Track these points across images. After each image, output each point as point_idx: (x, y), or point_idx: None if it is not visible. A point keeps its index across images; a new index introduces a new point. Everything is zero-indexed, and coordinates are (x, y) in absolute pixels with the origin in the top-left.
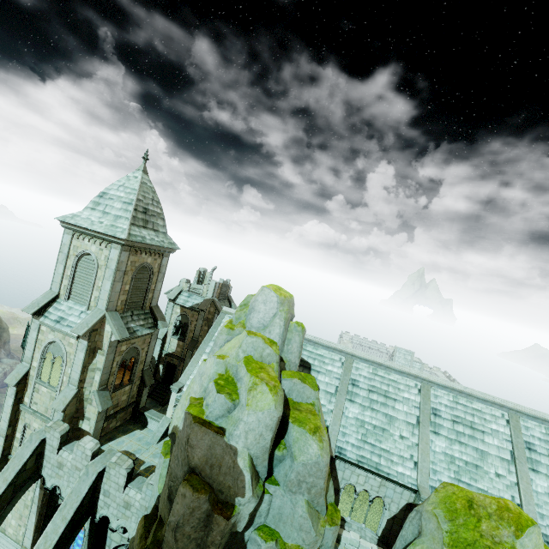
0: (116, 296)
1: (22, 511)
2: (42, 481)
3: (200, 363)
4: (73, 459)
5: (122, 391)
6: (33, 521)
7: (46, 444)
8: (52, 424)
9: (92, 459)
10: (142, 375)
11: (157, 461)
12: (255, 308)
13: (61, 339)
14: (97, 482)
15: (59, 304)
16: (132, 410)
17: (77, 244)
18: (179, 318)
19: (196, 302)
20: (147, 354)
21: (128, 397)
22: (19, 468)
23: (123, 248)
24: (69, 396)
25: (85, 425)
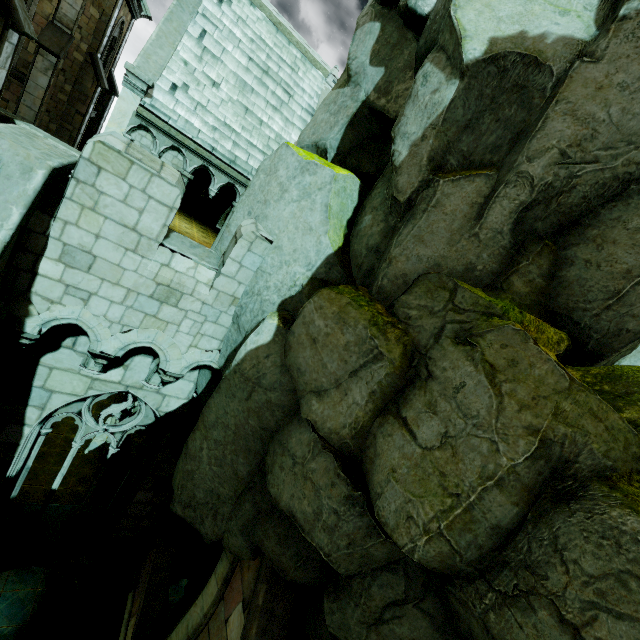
0: None
1: None
2: None
3: (181, 52)
4: None
5: None
6: None
7: None
8: None
9: None
10: None
11: None
12: None
13: None
14: (28, 214)
15: None
16: None
17: None
18: None
19: None
20: None
21: None
22: None
23: None
24: None
25: None
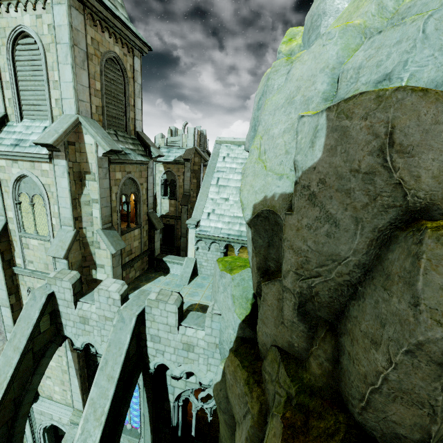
0: (85, 94)
1: (62, 377)
2: (70, 344)
3: (209, 196)
4: (97, 309)
5: (131, 235)
6: (77, 385)
7: (57, 300)
8: (56, 274)
9: (122, 303)
10: (149, 218)
11: (196, 299)
12: (326, 10)
13: (29, 169)
14: (138, 328)
15: (11, 127)
16: (148, 260)
17: (2, 24)
18: (164, 177)
19: (178, 155)
20: (147, 193)
21: (140, 244)
22: (29, 332)
23: (71, 1)
24: (67, 239)
25: (100, 275)
